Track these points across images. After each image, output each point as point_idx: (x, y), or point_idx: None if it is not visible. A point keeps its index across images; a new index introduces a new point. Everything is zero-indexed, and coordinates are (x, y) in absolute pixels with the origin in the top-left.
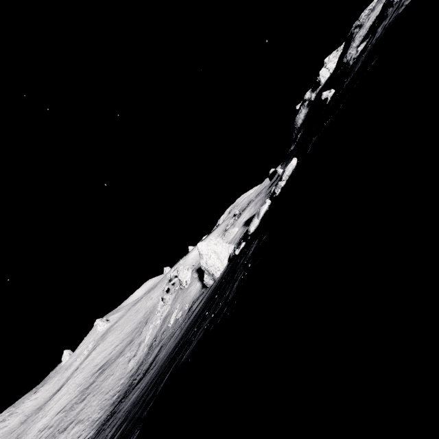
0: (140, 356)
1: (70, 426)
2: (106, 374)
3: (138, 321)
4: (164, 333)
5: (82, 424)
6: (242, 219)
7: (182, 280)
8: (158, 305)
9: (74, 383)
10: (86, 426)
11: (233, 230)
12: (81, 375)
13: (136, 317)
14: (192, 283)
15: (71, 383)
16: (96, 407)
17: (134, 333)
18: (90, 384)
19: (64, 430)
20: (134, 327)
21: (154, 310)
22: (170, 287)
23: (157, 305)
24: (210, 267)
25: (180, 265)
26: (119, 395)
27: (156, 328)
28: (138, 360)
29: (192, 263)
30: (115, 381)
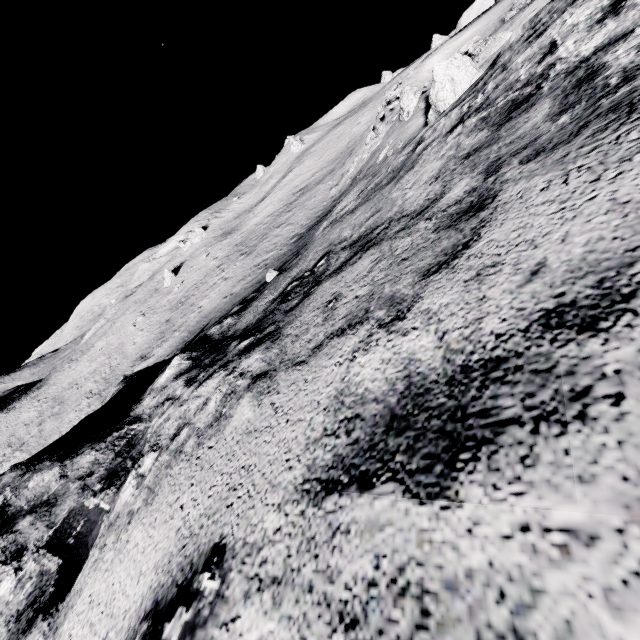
0: (342, 186)
1: (283, 226)
2: (308, 196)
3: (339, 150)
4: (370, 169)
5: (293, 226)
6: (529, 13)
7: (404, 108)
8: (368, 136)
9: (276, 198)
10: (296, 228)
11: (503, 35)
12: (282, 193)
13: (338, 145)
14: (414, 116)
15: (273, 197)
16: (303, 217)
17: (334, 164)
18: (292, 201)
19: (278, 227)
20: (335, 157)
21: (362, 141)
22: (386, 113)
23: (366, 135)
24: (439, 103)
25: (407, 78)
26: (323, 212)
27: (361, 163)
28: (341, 190)
29: (426, 79)
30: (318, 203)
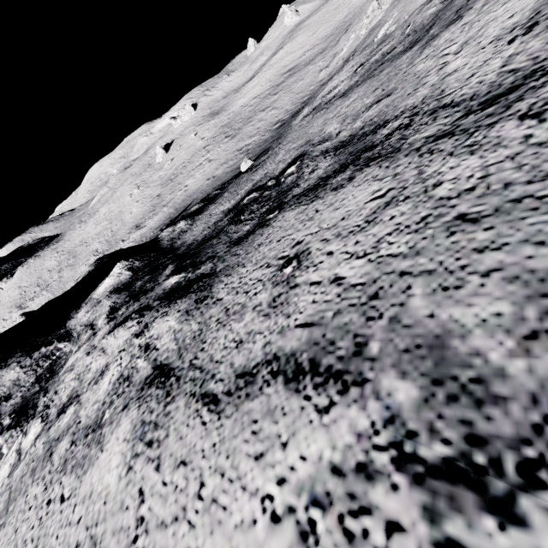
0: (333, 69)
1: (268, 109)
2: (296, 78)
3: (335, 25)
4: (366, 48)
5: (278, 111)
6: None
7: None
8: (370, 7)
9: (264, 78)
10: (281, 113)
11: None
12: (270, 72)
13: (334, 18)
14: None
15: (261, 77)
16: (288, 102)
17: (328, 41)
18: (280, 83)
19: (263, 111)
20: (330, 33)
21: (361, 13)
22: None
23: (367, 6)
24: None
25: None
26: (309, 98)
27: (357, 41)
28: (330, 73)
29: None
30: (305, 87)
